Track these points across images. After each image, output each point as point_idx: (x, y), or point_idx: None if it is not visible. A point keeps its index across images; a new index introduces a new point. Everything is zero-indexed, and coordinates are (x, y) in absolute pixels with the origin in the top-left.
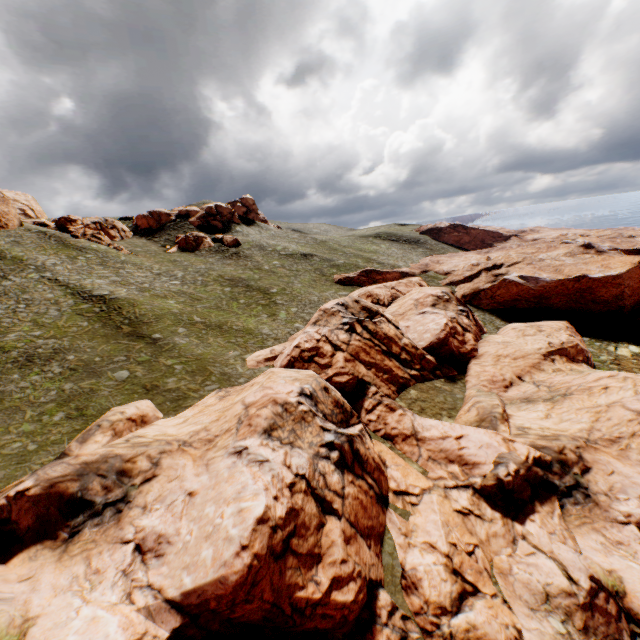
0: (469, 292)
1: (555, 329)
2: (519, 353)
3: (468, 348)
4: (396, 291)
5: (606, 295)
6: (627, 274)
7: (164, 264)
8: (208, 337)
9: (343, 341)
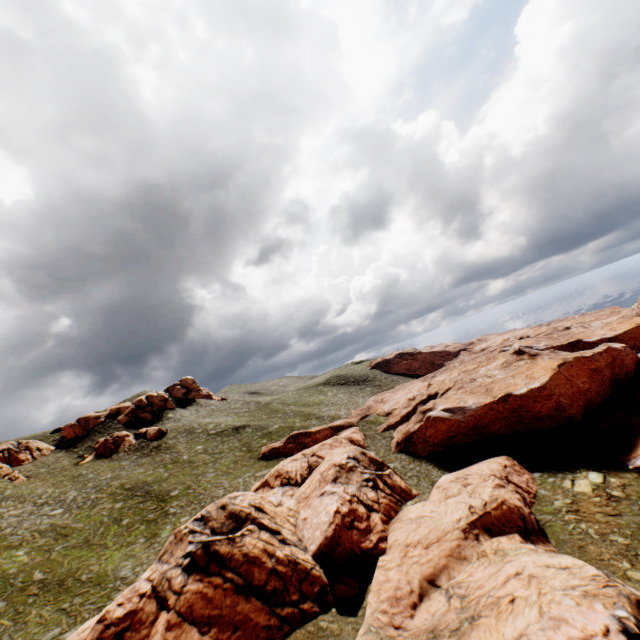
0: (401, 437)
1: (484, 477)
2: (434, 533)
3: (374, 538)
4: (317, 457)
5: (544, 409)
6: (551, 382)
7: (62, 484)
8: (31, 609)
9: (174, 589)
